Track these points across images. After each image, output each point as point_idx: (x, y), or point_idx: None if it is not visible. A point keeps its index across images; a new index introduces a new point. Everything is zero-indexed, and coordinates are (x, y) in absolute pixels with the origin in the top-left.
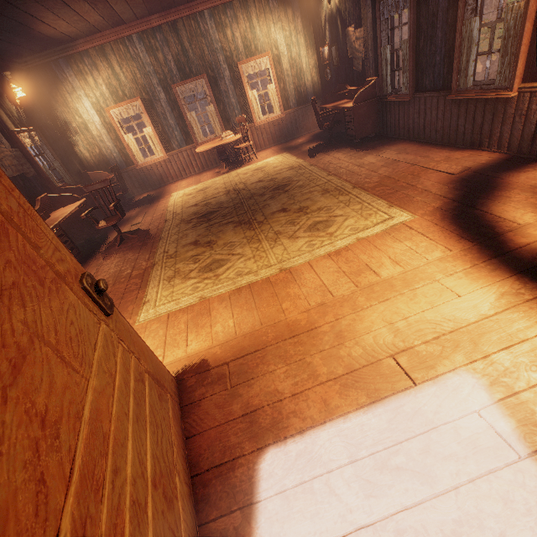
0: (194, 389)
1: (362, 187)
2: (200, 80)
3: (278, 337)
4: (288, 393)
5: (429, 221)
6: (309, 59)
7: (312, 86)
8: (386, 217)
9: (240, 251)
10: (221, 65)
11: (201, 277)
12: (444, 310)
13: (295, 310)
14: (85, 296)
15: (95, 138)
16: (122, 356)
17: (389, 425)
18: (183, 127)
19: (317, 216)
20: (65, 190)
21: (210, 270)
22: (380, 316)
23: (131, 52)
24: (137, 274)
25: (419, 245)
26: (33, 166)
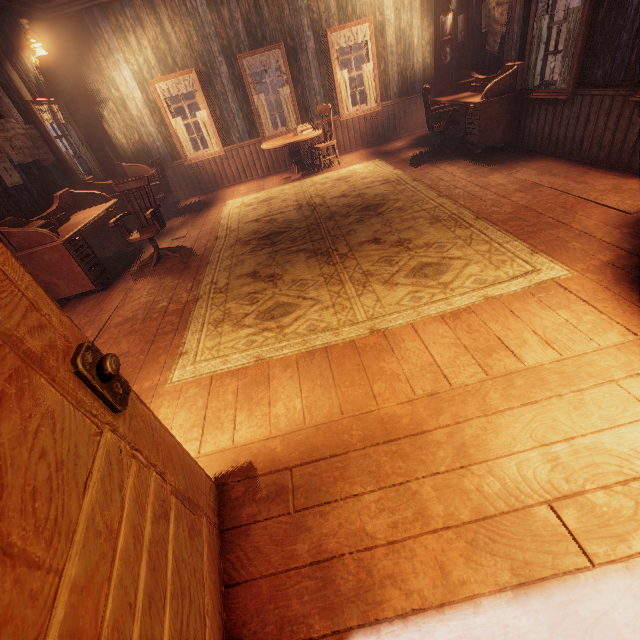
0: (241, 505)
1: (488, 218)
2: (275, 50)
3: (366, 439)
4: (382, 541)
5: (595, 281)
6: (423, 32)
7: (422, 71)
8: (528, 269)
9: (314, 294)
10: (305, 31)
11: (259, 326)
12: (634, 435)
13: (393, 397)
14: (78, 387)
15: (134, 119)
16: (134, 482)
17: (554, 638)
18: (247, 115)
19: (424, 256)
20: (92, 185)
21: (271, 318)
22: (527, 430)
23: (187, 4)
24: (174, 310)
25: (582, 319)
26: (52, 151)
